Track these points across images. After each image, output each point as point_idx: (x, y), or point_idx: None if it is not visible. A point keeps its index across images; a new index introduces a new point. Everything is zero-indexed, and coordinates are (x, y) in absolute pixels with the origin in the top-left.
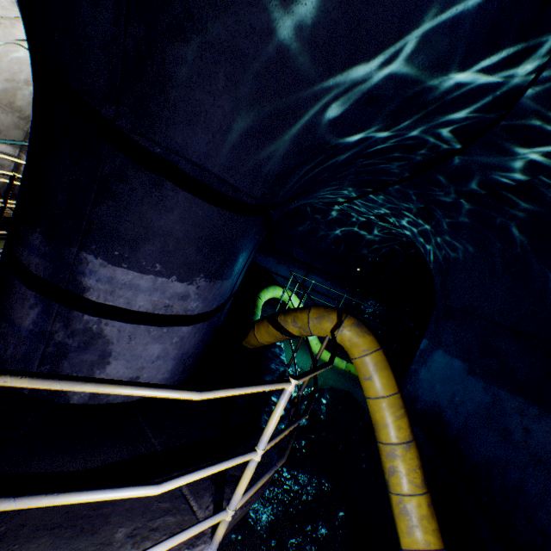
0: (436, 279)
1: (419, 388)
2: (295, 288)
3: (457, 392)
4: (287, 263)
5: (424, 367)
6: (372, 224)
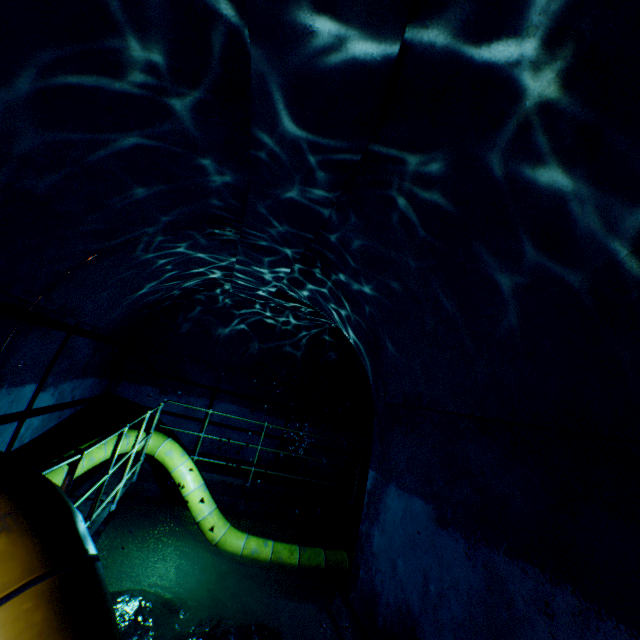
0: (367, 366)
1: (376, 573)
2: (143, 426)
3: (430, 570)
4: (176, 390)
5: (378, 524)
6: (286, 313)
